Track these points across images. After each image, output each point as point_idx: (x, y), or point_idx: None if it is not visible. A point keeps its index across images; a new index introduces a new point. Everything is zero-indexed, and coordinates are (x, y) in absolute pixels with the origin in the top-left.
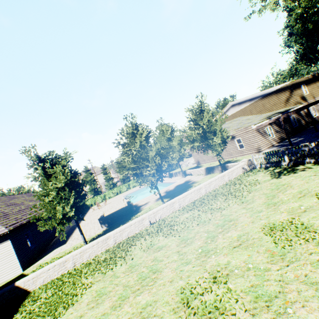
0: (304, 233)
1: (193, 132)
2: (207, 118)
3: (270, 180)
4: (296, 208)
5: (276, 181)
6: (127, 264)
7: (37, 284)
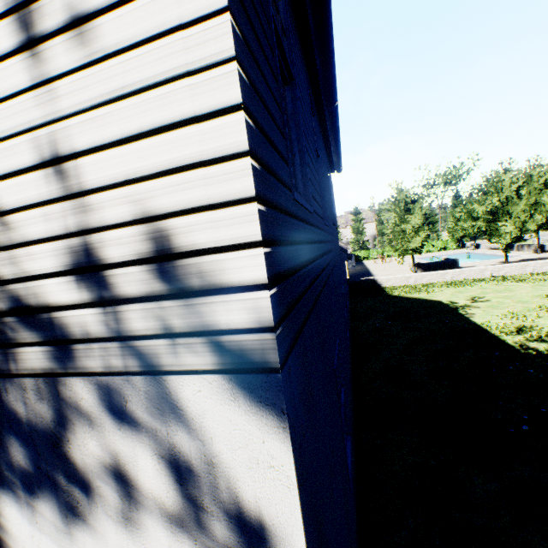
0: None
1: None
2: None
3: None
4: None
5: None
6: (475, 287)
7: (387, 284)
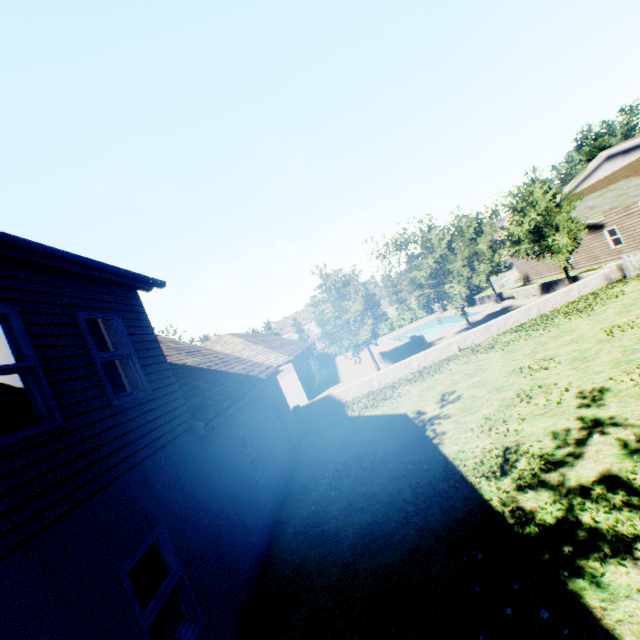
0: (639, 325)
1: (518, 228)
2: (542, 205)
3: None
4: None
5: None
6: (445, 373)
7: (348, 397)
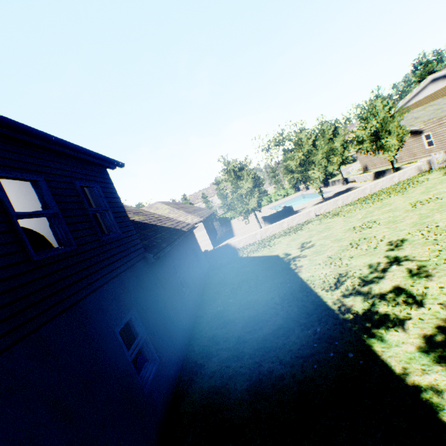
0: (433, 201)
1: (363, 132)
2: (381, 116)
3: (439, 177)
4: (442, 191)
5: (444, 178)
6: (305, 231)
7: (240, 245)
